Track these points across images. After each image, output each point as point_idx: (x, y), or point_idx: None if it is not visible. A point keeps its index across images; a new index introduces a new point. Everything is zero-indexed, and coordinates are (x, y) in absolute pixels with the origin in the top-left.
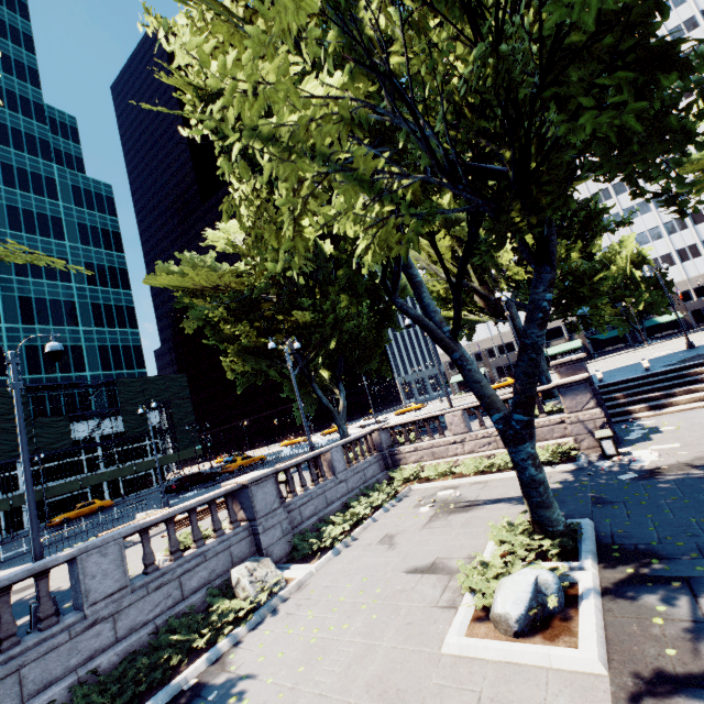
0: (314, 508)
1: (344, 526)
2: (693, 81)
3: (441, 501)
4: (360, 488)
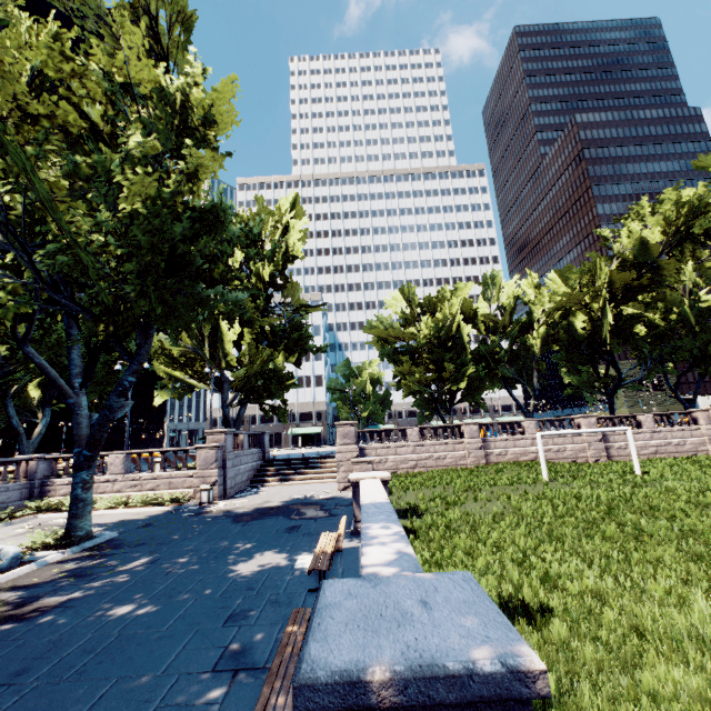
0: None
1: None
2: (204, 300)
3: (47, 525)
4: None
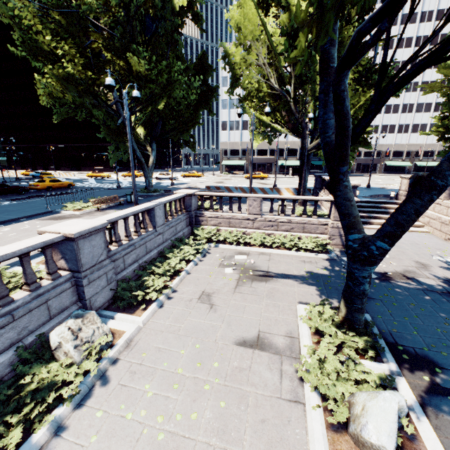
0: (135, 256)
1: (166, 279)
2: None
3: (240, 265)
4: (171, 240)
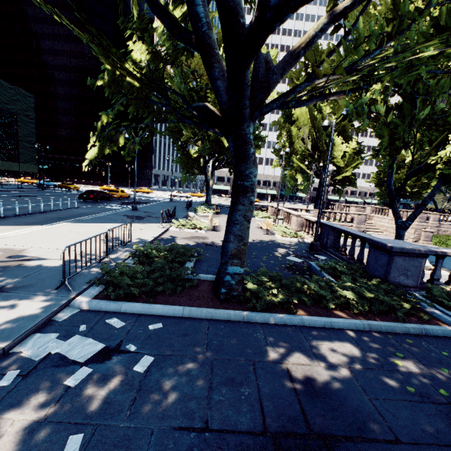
0: None
1: None
2: None
3: None
4: None
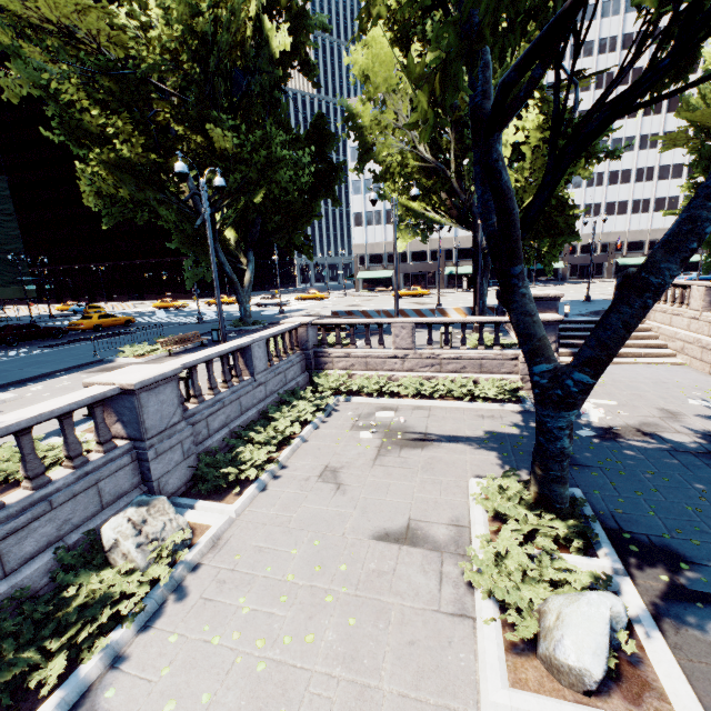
0: (225, 418)
1: (270, 449)
2: None
3: (384, 426)
4: (279, 393)
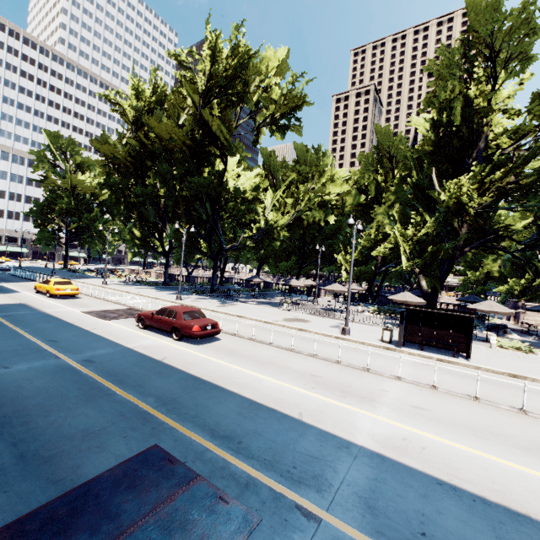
0: None
1: None
2: None
3: None
4: None
